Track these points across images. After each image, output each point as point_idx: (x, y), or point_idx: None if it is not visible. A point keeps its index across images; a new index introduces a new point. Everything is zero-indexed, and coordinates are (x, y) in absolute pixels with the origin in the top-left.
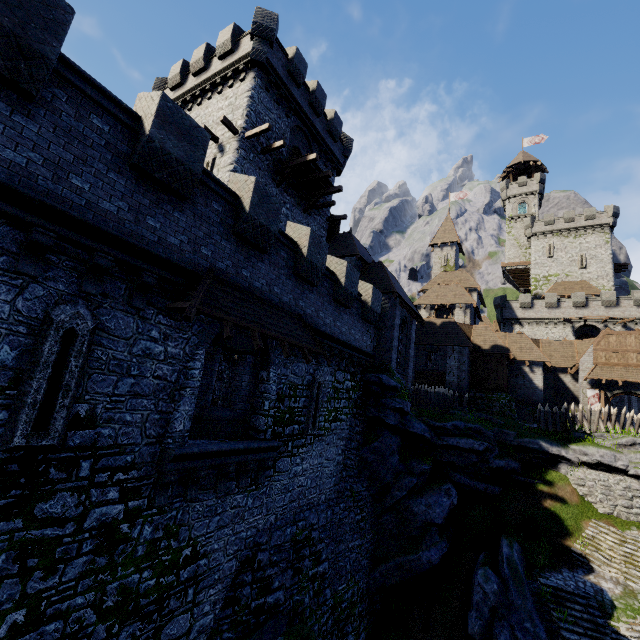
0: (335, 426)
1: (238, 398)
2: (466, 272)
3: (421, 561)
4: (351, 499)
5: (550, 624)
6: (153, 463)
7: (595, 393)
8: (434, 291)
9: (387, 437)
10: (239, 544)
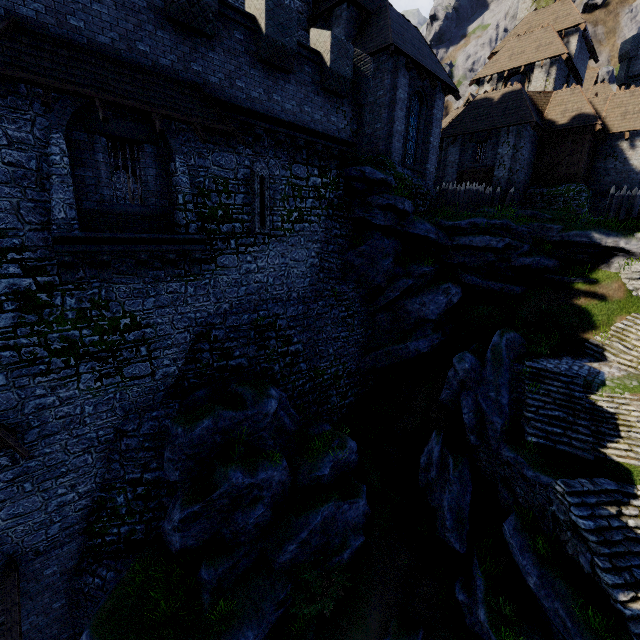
0: (301, 228)
1: (148, 194)
2: (570, 1)
3: (408, 350)
4: (333, 299)
5: (520, 395)
6: (49, 248)
7: None
8: (508, 49)
9: (378, 240)
10: (189, 322)
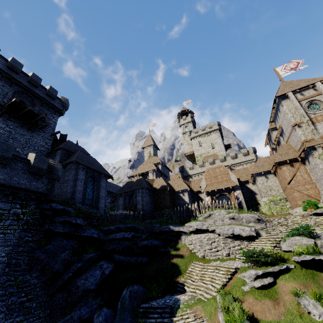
0: None
1: None
2: (157, 157)
3: (73, 319)
4: (15, 287)
5: None
6: None
7: (209, 198)
8: (140, 167)
9: (59, 241)
10: None
